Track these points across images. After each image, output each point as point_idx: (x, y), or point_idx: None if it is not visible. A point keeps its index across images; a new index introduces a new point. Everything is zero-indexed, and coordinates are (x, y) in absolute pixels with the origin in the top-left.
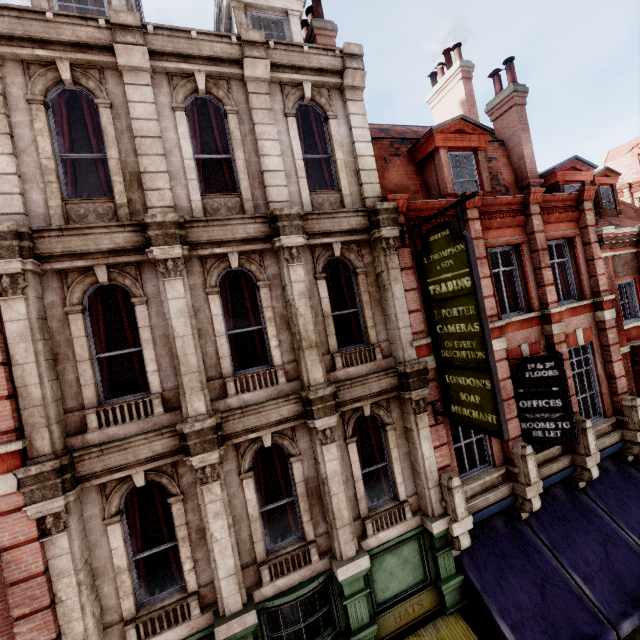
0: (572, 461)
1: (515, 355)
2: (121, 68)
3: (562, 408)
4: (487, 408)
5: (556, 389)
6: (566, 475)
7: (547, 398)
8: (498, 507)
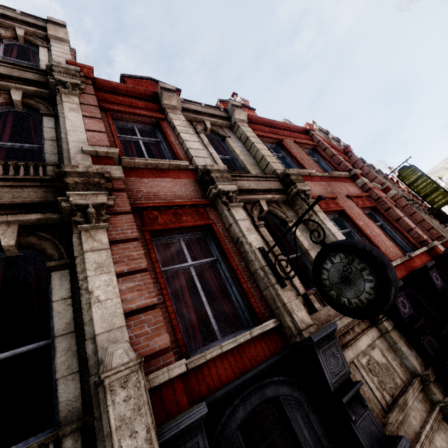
0: None
1: None
2: (329, 138)
3: (447, 217)
4: (446, 196)
5: (442, 213)
6: None
7: (442, 216)
8: None
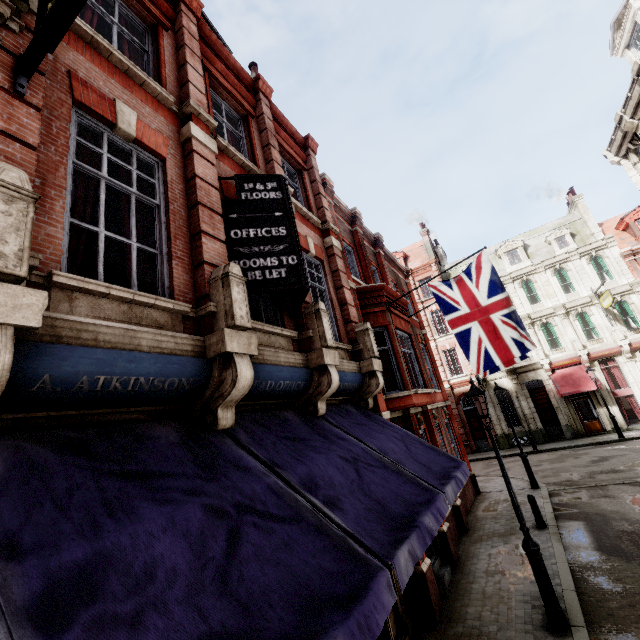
0: (307, 364)
1: (232, 191)
2: None
3: (287, 238)
4: None
5: (280, 214)
6: (300, 379)
7: (269, 225)
8: (161, 366)
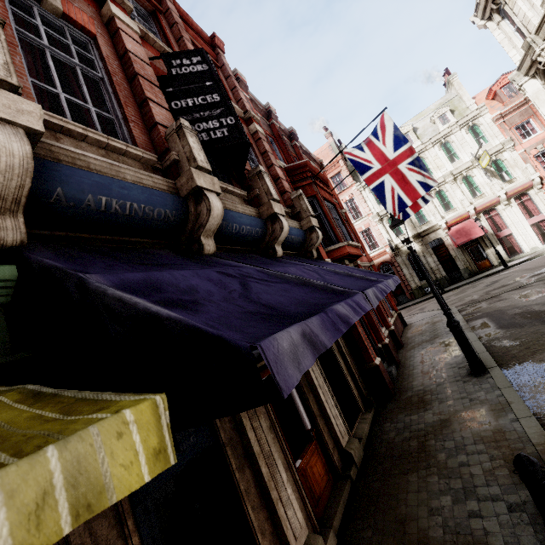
0: (260, 216)
1: (162, 74)
2: None
3: (222, 102)
4: None
5: (210, 84)
6: (257, 226)
7: (203, 94)
8: (147, 196)
